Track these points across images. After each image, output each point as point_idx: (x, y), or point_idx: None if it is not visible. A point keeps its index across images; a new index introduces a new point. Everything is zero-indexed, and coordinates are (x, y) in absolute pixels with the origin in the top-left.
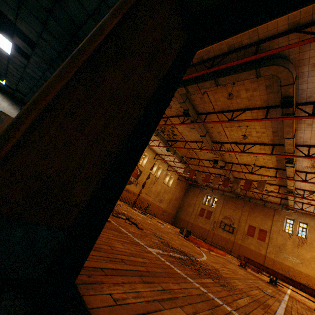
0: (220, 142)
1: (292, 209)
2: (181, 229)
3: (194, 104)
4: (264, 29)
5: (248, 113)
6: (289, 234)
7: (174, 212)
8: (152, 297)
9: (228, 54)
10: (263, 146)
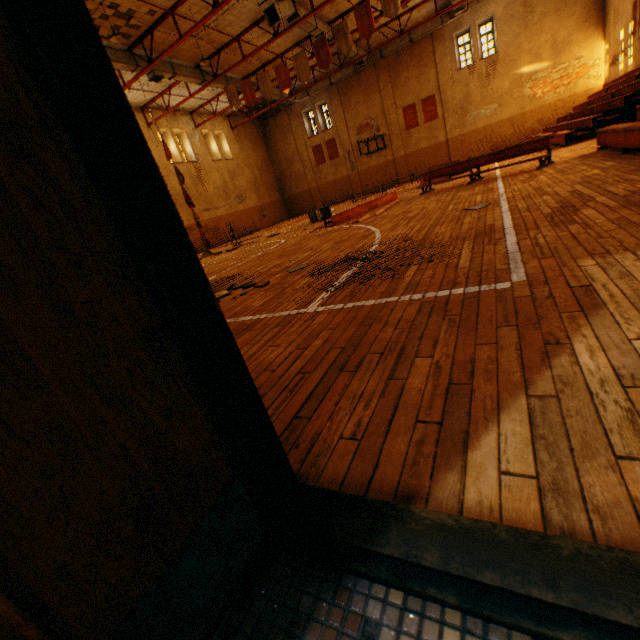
0: None
1: (460, 9)
2: (312, 216)
3: None
4: None
5: None
6: (470, 69)
7: (277, 196)
8: (381, 382)
9: None
10: None
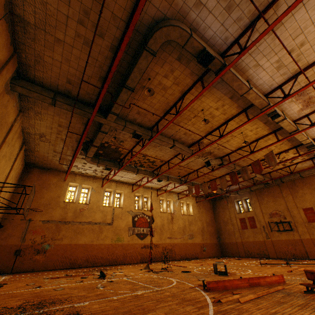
0: (196, 142)
1: None
2: (213, 267)
3: (139, 123)
4: (120, 10)
5: (190, 97)
6: None
7: (215, 240)
8: None
9: (115, 56)
10: (237, 118)
